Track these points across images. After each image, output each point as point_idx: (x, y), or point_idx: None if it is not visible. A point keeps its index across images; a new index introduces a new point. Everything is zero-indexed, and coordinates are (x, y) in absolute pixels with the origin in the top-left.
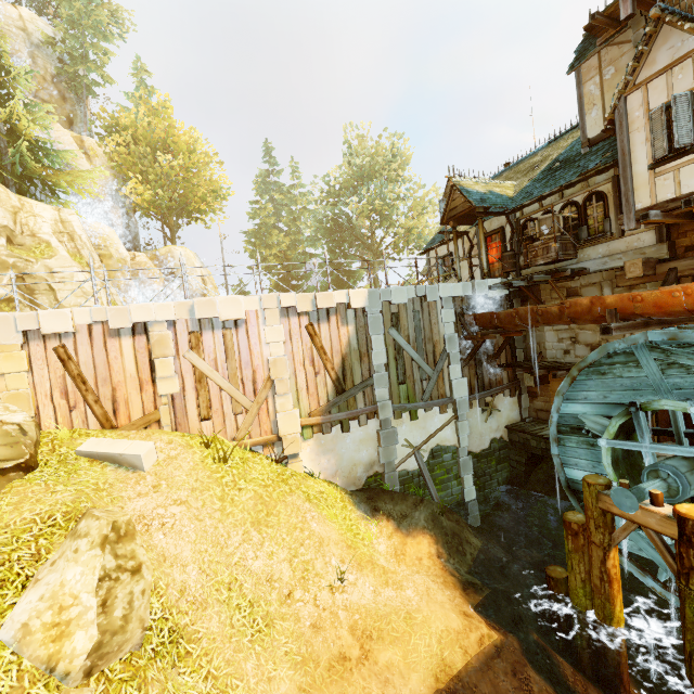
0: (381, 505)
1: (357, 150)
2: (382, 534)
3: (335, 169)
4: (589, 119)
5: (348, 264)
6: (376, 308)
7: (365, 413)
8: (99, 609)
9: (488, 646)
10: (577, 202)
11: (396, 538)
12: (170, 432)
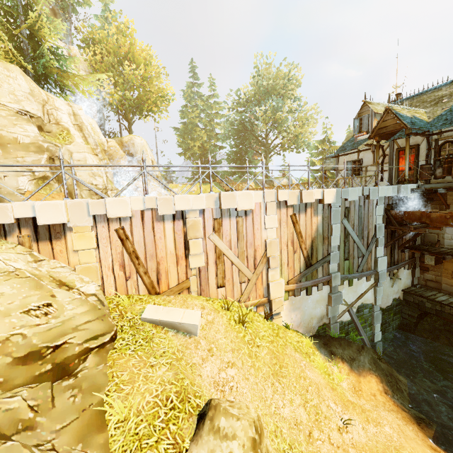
0: (334, 350)
1: (263, 73)
2: (341, 373)
3: (245, 86)
4: None
5: (249, 156)
6: (338, 203)
7: (323, 282)
8: None
9: None
10: None
11: (352, 377)
12: (197, 296)
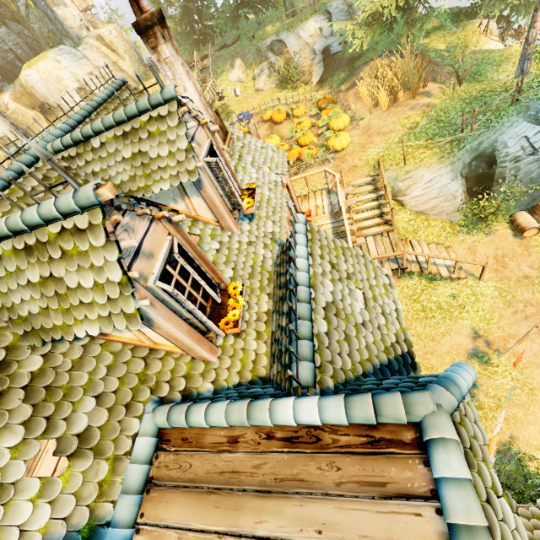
0: None
1: None
2: None
3: None
4: None
5: None
6: None
7: None
8: None
9: None
10: None
11: None
12: None
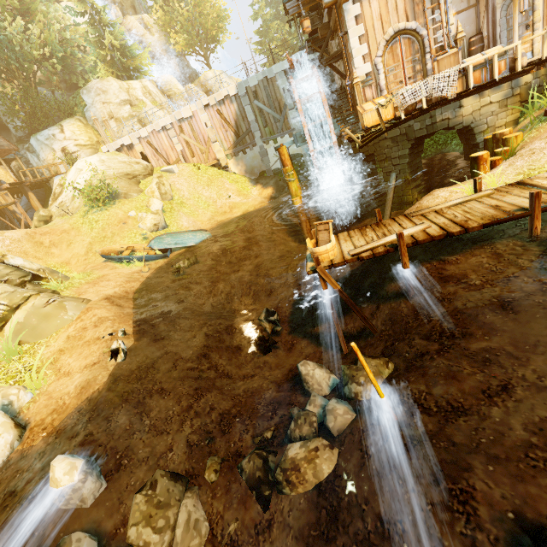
0: (260, 181)
1: None
2: (256, 189)
3: None
4: None
5: None
6: (243, 92)
7: (251, 145)
8: (158, 189)
9: (262, 207)
10: None
11: (261, 190)
12: (185, 163)
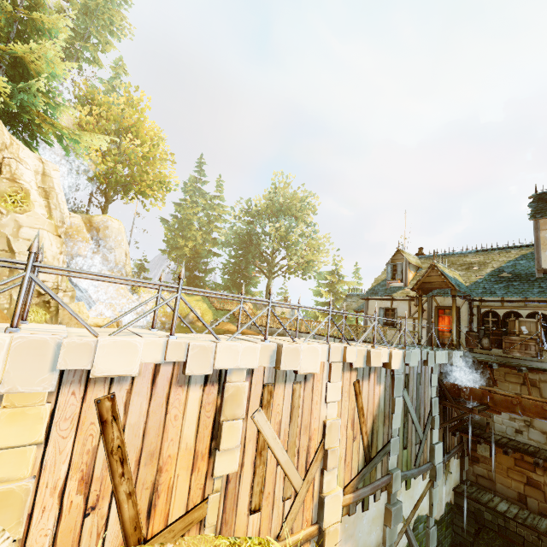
0: None
1: (280, 191)
2: None
3: (259, 198)
4: (543, 255)
5: (249, 271)
6: (400, 369)
7: (383, 486)
8: None
9: None
10: (546, 315)
11: None
12: (214, 538)
